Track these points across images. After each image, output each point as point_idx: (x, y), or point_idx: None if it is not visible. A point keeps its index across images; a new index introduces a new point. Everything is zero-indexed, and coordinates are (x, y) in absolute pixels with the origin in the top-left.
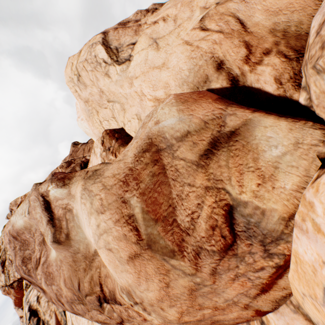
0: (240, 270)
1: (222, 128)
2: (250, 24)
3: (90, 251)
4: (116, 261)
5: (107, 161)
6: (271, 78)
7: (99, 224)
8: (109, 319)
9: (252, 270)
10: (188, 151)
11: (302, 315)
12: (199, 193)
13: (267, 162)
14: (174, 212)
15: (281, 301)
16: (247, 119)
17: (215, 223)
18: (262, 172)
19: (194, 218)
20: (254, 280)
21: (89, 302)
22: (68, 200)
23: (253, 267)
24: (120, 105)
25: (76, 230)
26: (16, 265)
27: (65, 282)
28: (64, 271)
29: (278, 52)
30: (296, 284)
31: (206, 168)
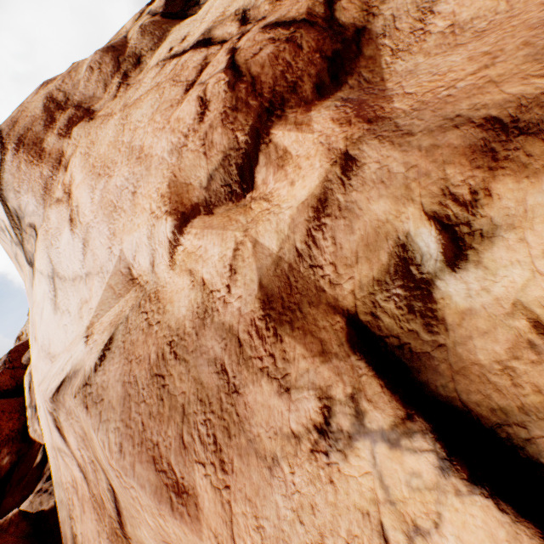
0: None
1: None
2: (132, 533)
3: None
4: None
5: (32, 429)
6: None
7: None
8: None
9: None
10: None
11: None
12: None
13: None
14: None
15: None
16: None
17: None
18: None
19: None
20: None
21: None
22: None
23: None
24: None
25: None
26: None
27: None
28: None
29: None
30: None
31: None
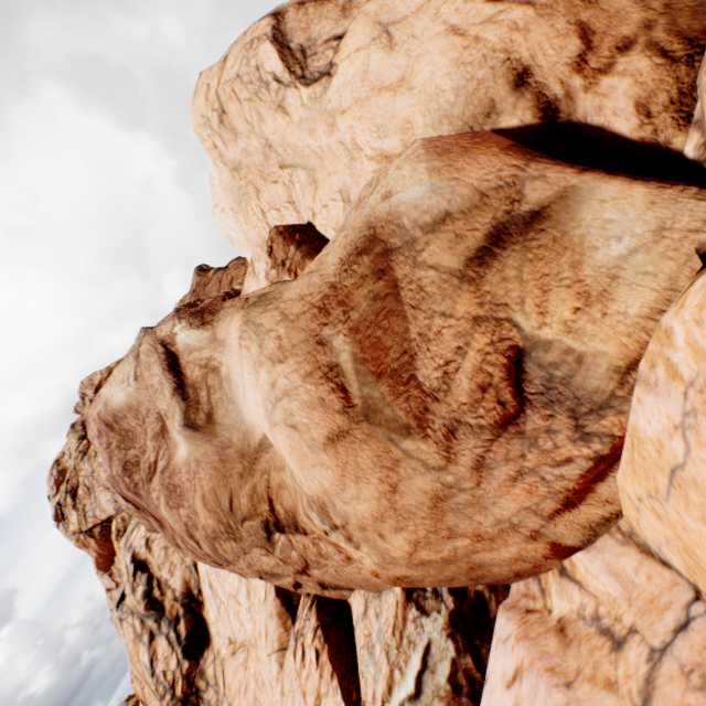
0: (527, 463)
1: (515, 205)
2: None
3: (250, 444)
4: (304, 448)
5: None
6: (629, 103)
7: (276, 382)
8: (283, 564)
9: (550, 463)
10: (444, 251)
11: (636, 546)
12: (461, 329)
13: (598, 269)
14: (413, 363)
15: (600, 528)
16: (567, 187)
17: (487, 381)
18: (586, 287)
19: (450, 373)
20: (551, 483)
21: (247, 533)
22: (211, 352)
23: (551, 457)
24: (307, 174)
25: (225, 406)
26: (113, 476)
27: (204, 500)
28: (202, 481)
29: (648, 45)
30: (628, 485)
31: (478, 283)
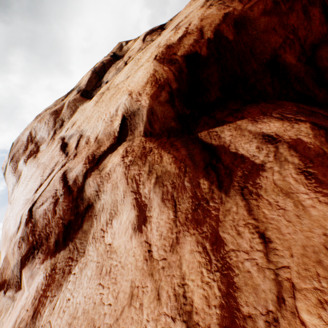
0: None
1: None
2: None
3: None
4: None
5: None
6: None
7: None
8: None
9: None
10: None
11: None
12: None
13: None
14: None
15: None
16: None
17: None
18: None
19: None
20: None
21: None
22: None
23: None
24: None
25: None
26: None
27: None
28: None
29: None
30: None
31: None
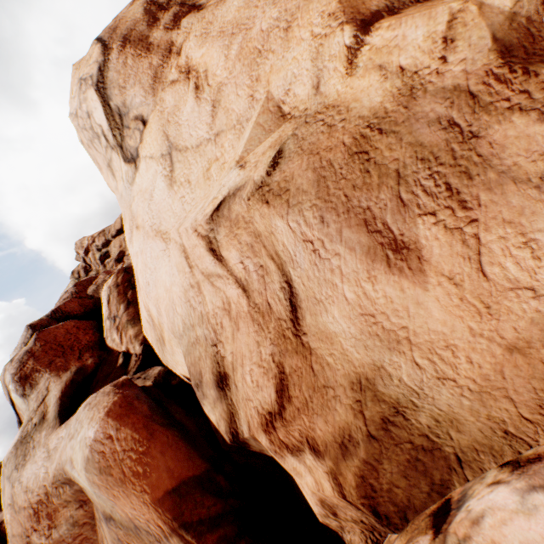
0: None
1: None
2: (311, 325)
3: None
4: None
5: (110, 339)
6: (314, 495)
7: None
8: None
9: None
10: (111, 541)
11: None
12: None
13: None
14: None
15: None
16: None
17: None
18: None
19: None
20: None
21: None
22: None
23: None
24: None
25: None
26: None
27: None
28: None
29: (334, 475)
30: None
31: None
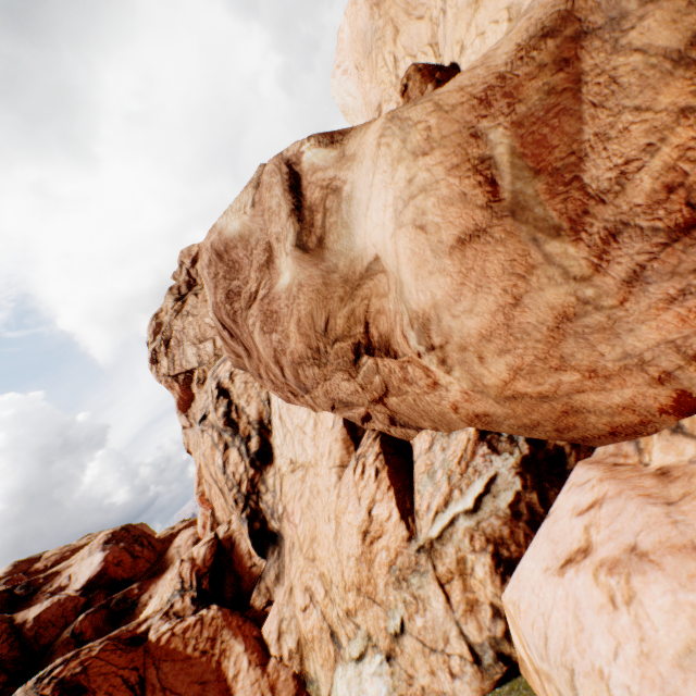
0: None
1: None
2: None
3: (355, 271)
4: (426, 253)
5: None
6: None
7: (414, 178)
8: (361, 392)
9: None
10: (664, 25)
11: None
12: (658, 124)
13: None
14: (580, 165)
15: None
16: None
17: (678, 181)
18: None
19: (628, 173)
20: None
21: (335, 356)
22: (335, 172)
23: None
24: None
25: (338, 232)
26: (216, 303)
27: (298, 324)
28: (300, 306)
29: None
30: None
31: None
